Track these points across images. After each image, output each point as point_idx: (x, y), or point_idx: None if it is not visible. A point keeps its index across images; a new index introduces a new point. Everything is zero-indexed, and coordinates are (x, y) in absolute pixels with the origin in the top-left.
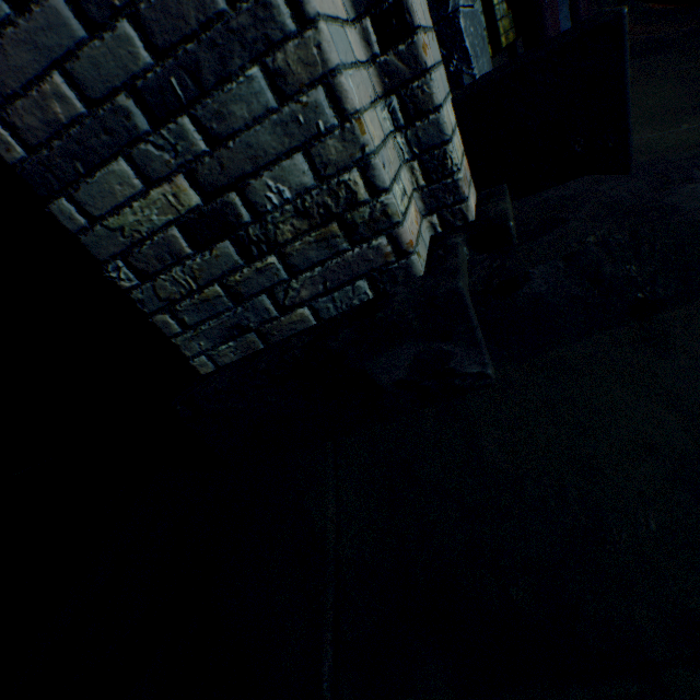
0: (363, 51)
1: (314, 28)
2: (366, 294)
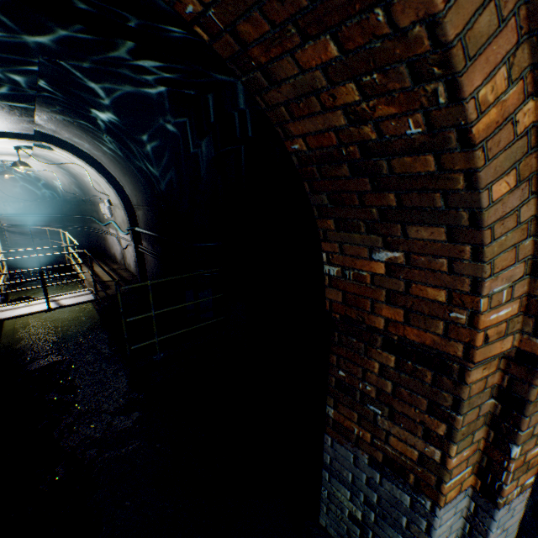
0: None
1: None
2: None
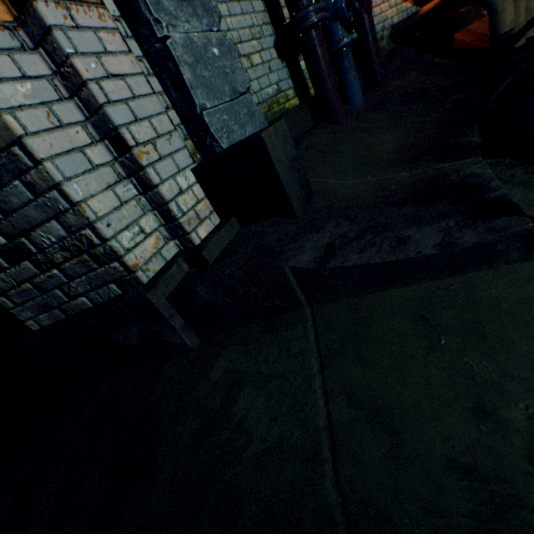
0: (110, 155)
1: (43, 165)
2: (118, 291)
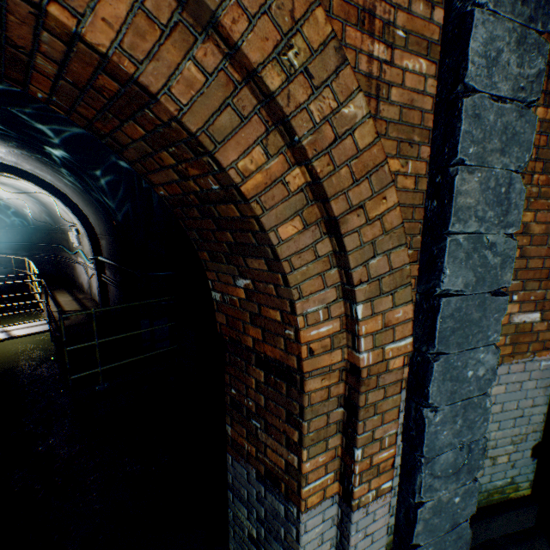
0: None
1: None
2: None
